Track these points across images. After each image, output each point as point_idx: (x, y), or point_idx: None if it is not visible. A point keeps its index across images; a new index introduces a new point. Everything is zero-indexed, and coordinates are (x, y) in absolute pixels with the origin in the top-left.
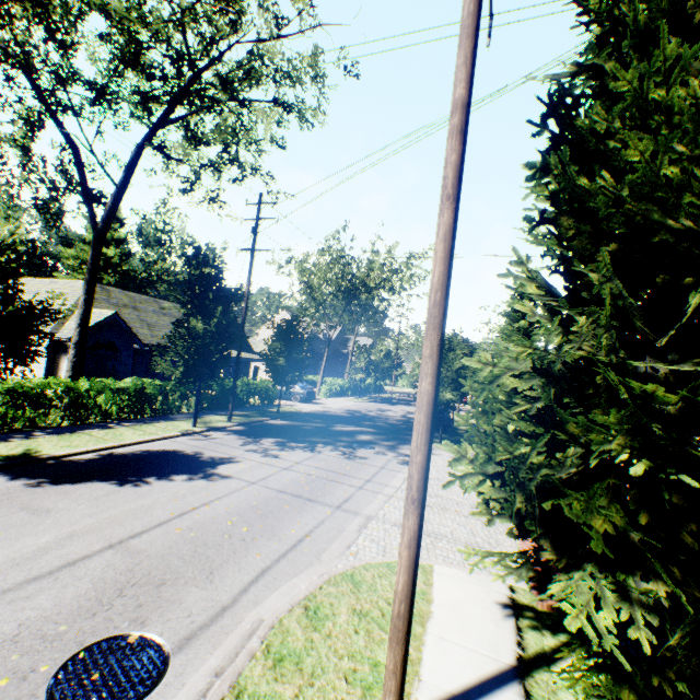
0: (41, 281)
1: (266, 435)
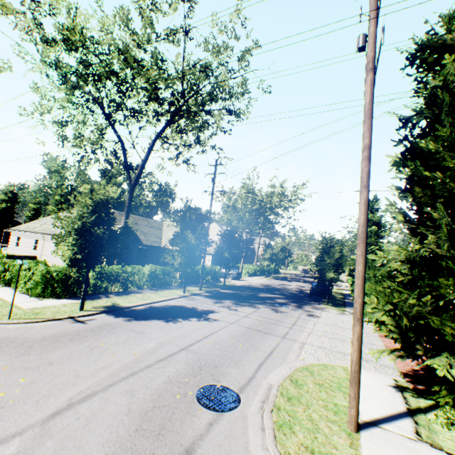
0: None
1: (224, 298)
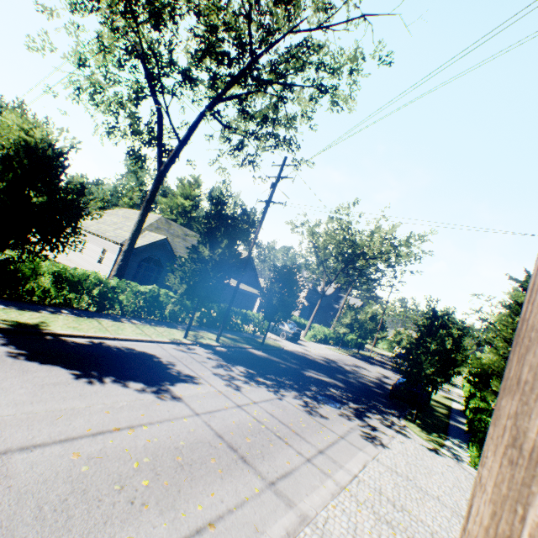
0: (134, 212)
1: (240, 363)
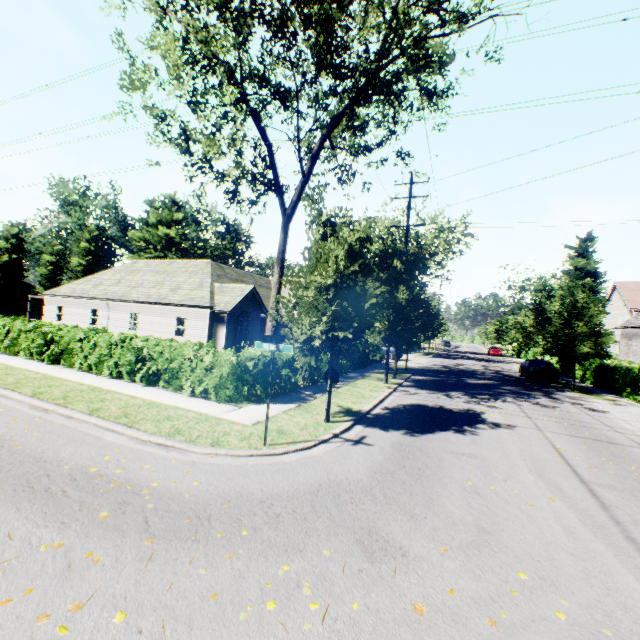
0: (159, 262)
1: (443, 389)
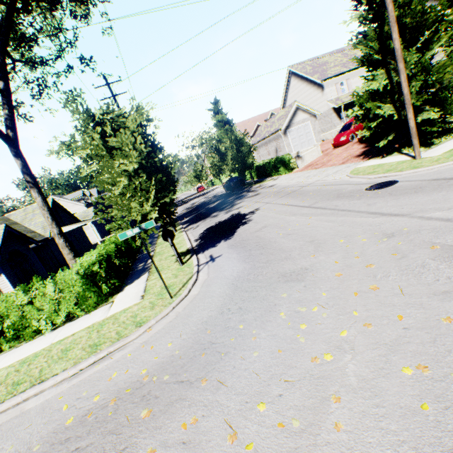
0: None
1: (207, 216)
